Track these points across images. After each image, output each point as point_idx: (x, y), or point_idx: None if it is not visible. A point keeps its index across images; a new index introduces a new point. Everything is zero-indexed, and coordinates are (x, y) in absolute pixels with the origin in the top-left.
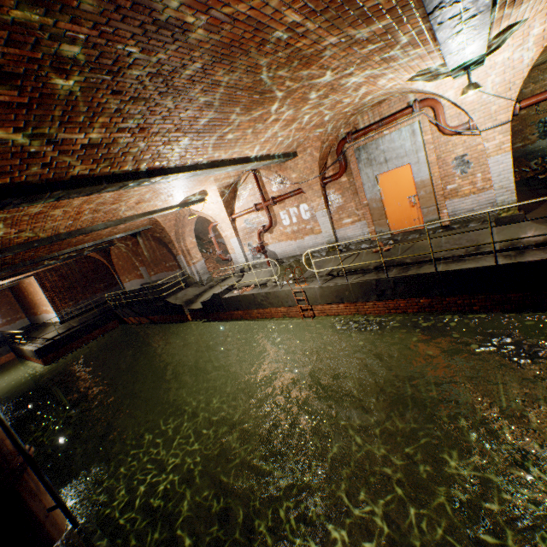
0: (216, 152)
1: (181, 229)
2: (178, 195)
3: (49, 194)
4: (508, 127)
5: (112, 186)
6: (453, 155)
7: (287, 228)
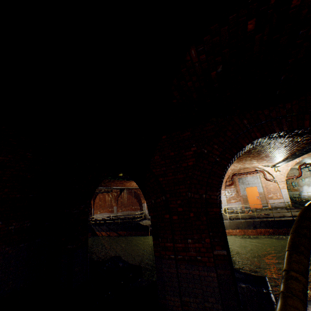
0: None
1: None
2: None
3: None
4: (285, 182)
5: None
6: (269, 186)
7: None
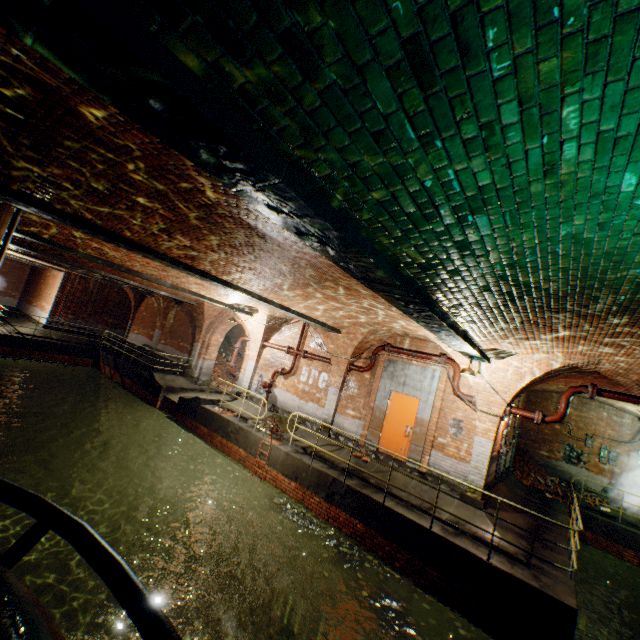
0: (272, 294)
1: (218, 323)
2: (233, 298)
3: (144, 253)
4: (497, 420)
5: (184, 270)
6: (453, 415)
7: (301, 384)
